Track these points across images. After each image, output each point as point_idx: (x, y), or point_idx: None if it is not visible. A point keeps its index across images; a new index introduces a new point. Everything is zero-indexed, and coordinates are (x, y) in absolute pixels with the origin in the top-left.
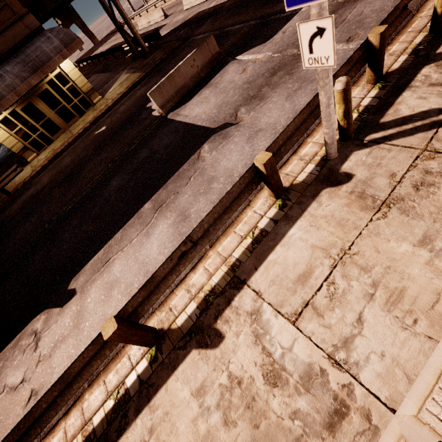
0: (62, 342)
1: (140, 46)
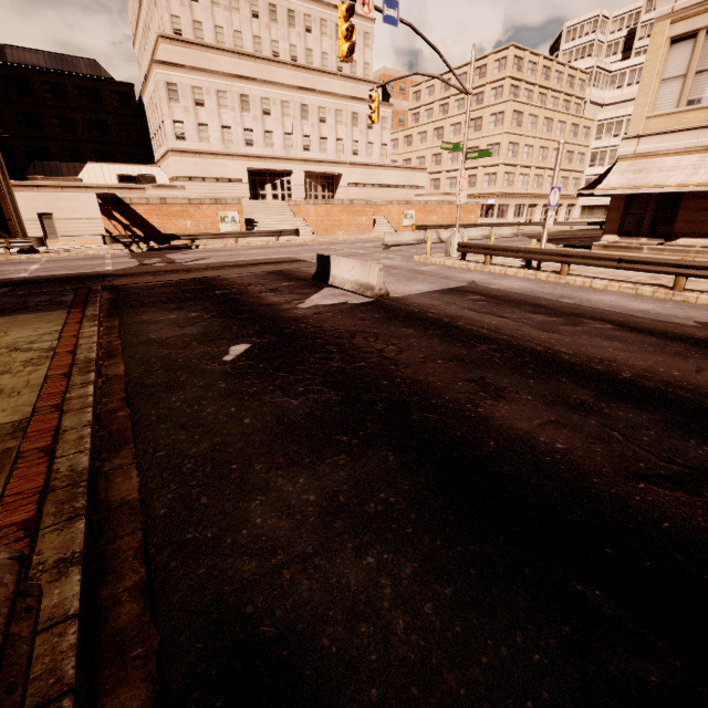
0: None
1: None
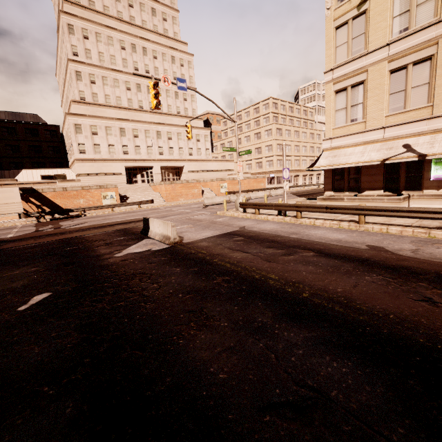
0: (397, 242)
1: None
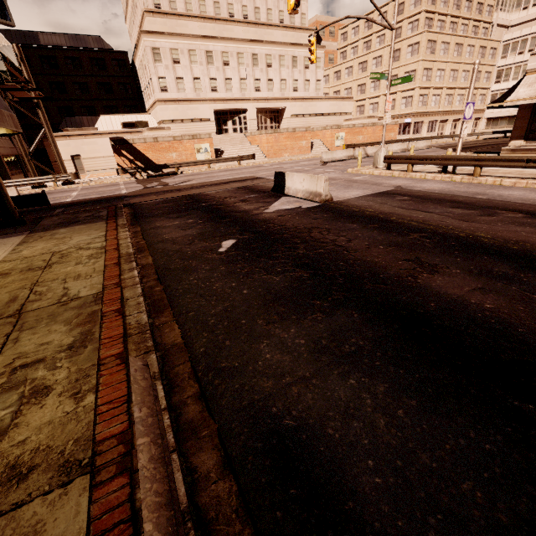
0: None
1: (5, 206)
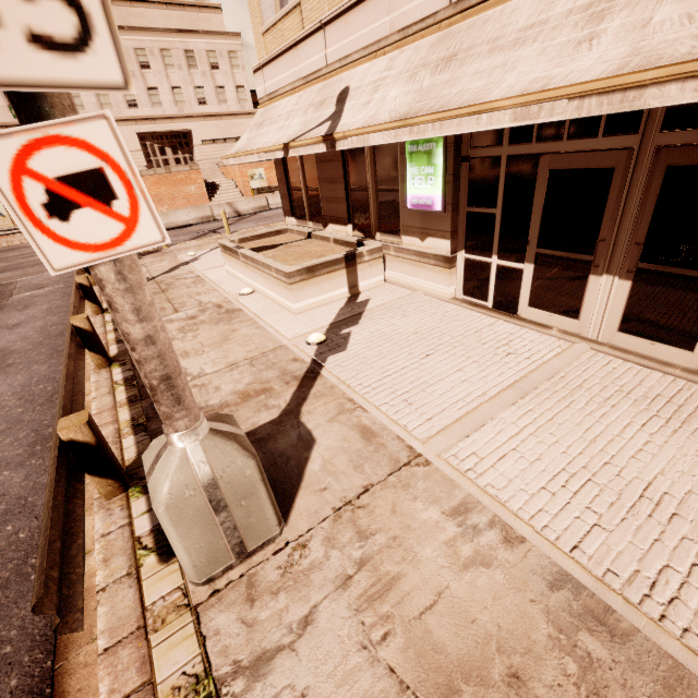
0: None
1: None
